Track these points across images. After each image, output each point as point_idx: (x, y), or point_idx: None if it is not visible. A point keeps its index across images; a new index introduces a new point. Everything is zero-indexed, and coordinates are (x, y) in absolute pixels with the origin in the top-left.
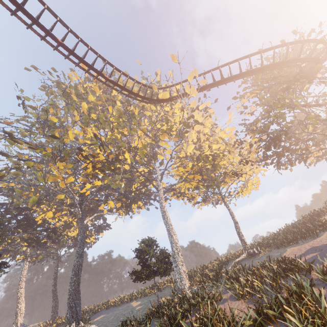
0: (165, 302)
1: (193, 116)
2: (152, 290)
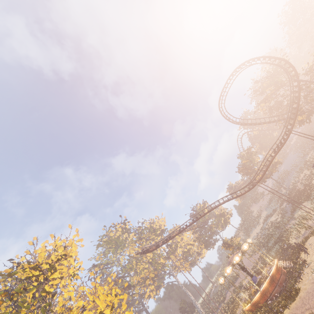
0: None
1: (178, 241)
2: None
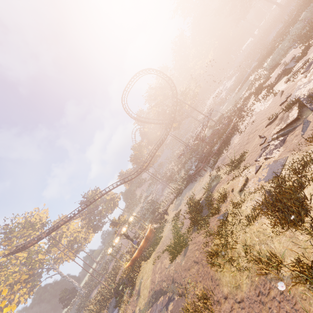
0: (81, 299)
1: (64, 231)
2: (68, 312)
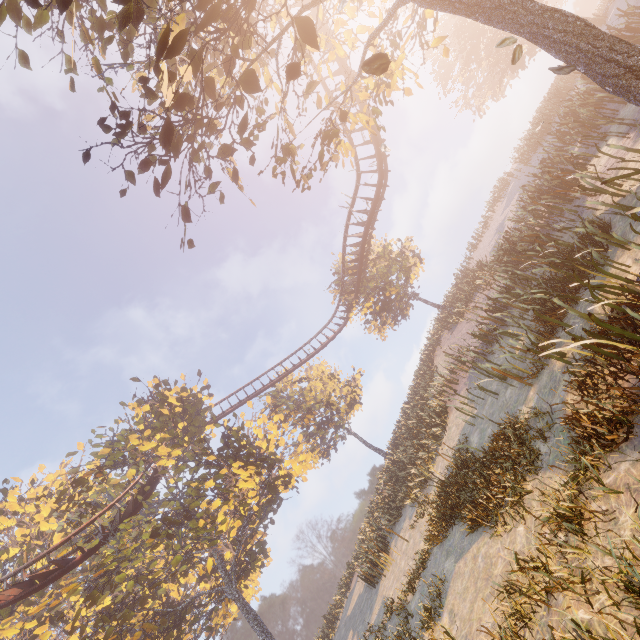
0: None
1: None
2: None
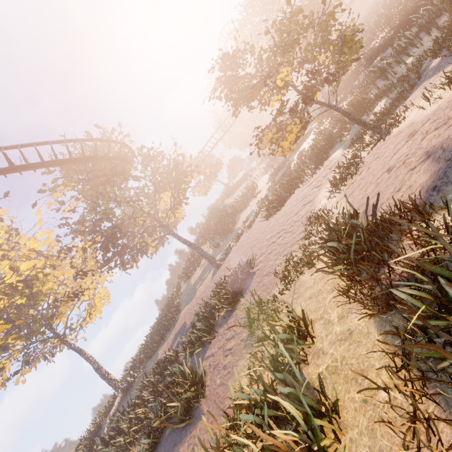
0: None
1: None
2: None
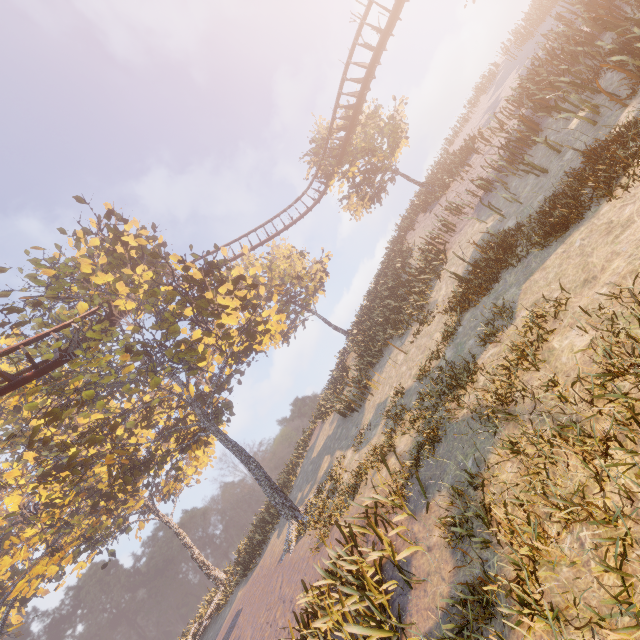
0: None
1: None
2: None
